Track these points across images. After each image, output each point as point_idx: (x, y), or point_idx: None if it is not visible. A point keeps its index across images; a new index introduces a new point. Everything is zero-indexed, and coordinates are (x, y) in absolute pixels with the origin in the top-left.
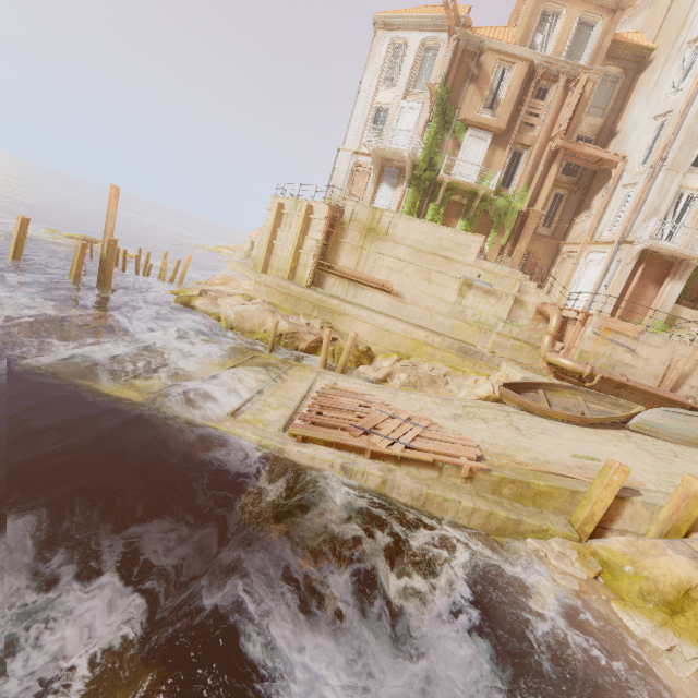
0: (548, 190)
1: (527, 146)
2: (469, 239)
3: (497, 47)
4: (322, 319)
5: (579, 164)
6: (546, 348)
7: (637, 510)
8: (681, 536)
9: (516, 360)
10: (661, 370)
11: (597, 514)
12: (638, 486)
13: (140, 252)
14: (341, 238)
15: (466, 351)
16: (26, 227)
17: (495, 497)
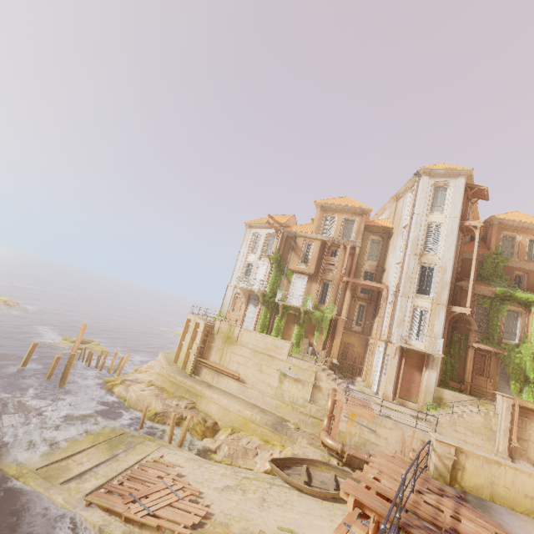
0: (346, 305)
1: (330, 280)
2: (283, 343)
3: (304, 234)
4: (190, 400)
5: (367, 287)
6: (324, 426)
7: None
8: None
9: (315, 434)
10: (399, 448)
11: None
12: None
13: (102, 352)
14: (212, 342)
15: (276, 427)
16: (35, 347)
17: None
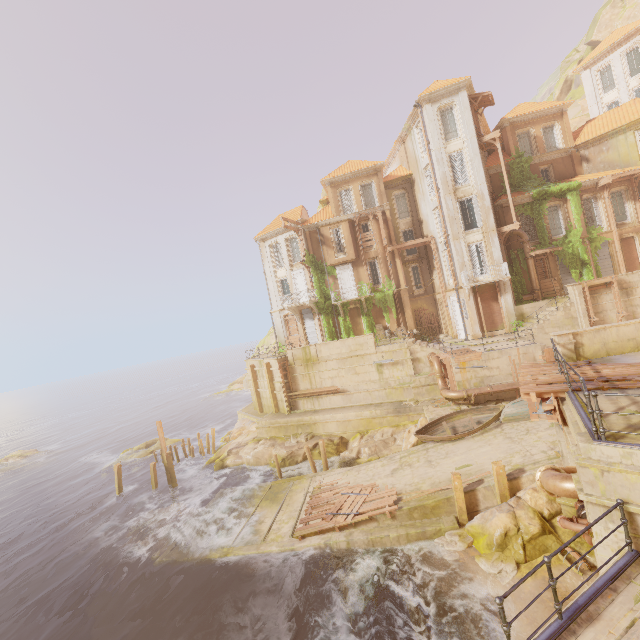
0: (402, 274)
1: (375, 257)
2: (365, 339)
3: (326, 222)
4: (305, 432)
5: (412, 247)
6: (441, 387)
7: (484, 493)
8: (508, 498)
9: (434, 398)
10: (511, 369)
11: (462, 507)
12: (486, 476)
13: (183, 442)
14: (294, 373)
15: (398, 411)
16: (120, 470)
17: (412, 522)
